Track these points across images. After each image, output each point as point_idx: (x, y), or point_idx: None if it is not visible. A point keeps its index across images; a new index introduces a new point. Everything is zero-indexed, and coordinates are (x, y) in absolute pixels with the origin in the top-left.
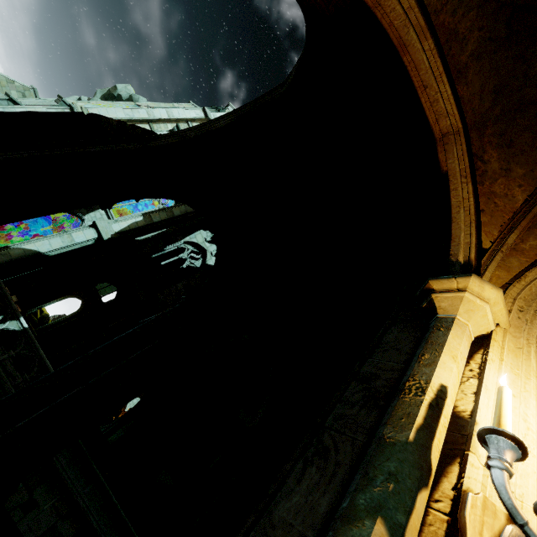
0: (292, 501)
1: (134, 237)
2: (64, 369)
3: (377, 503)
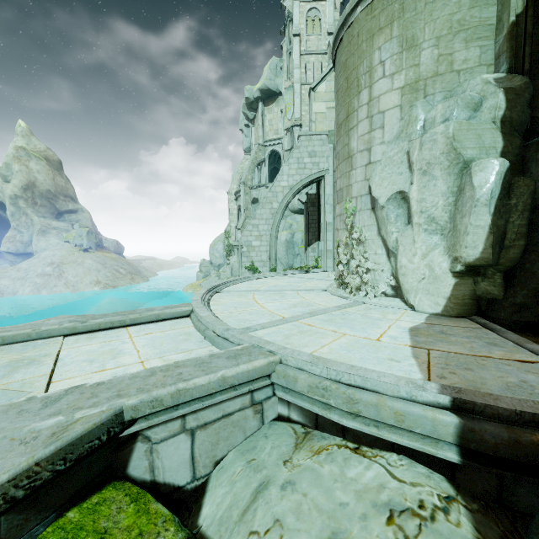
0: None
1: None
2: None
3: None
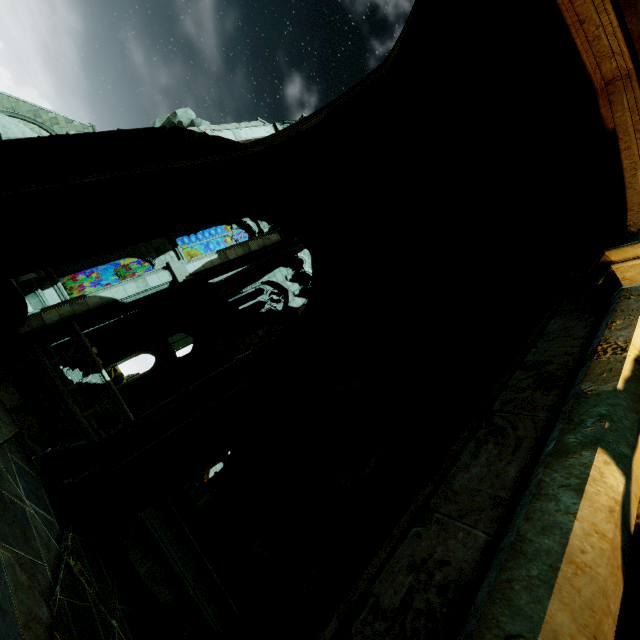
0: (472, 472)
1: (209, 279)
2: (166, 404)
3: (593, 438)
